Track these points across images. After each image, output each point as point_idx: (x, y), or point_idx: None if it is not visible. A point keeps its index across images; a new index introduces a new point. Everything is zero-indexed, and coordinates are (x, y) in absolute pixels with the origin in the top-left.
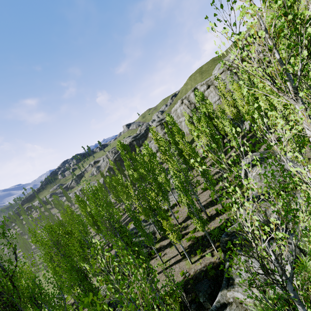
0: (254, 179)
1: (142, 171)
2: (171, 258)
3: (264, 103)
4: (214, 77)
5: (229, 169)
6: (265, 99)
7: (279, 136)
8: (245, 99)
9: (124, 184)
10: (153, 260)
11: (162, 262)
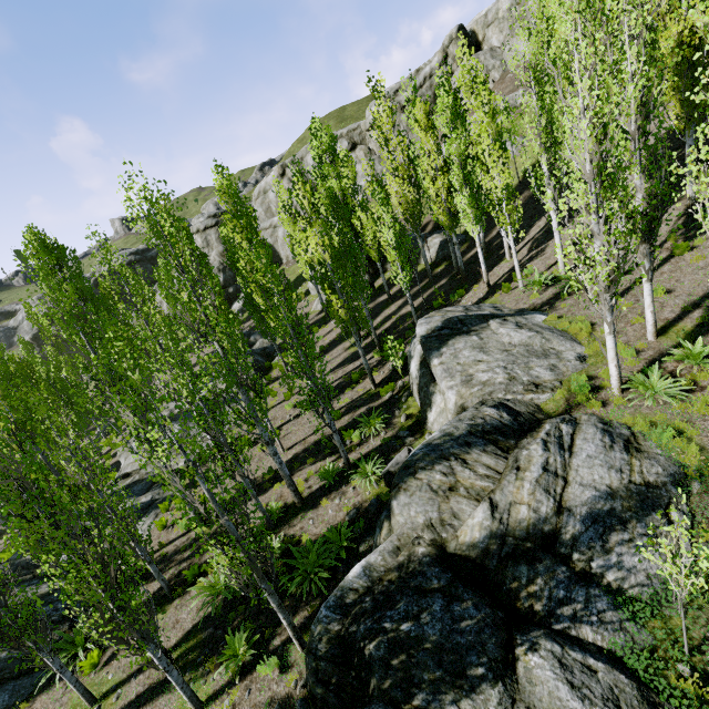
0: (449, 377)
1: (44, 322)
2: (132, 674)
3: (494, 158)
4: (368, 124)
5: (380, 352)
6: (498, 146)
7: (507, 273)
8: (440, 160)
9: (55, 385)
10: (61, 686)
11: (88, 699)
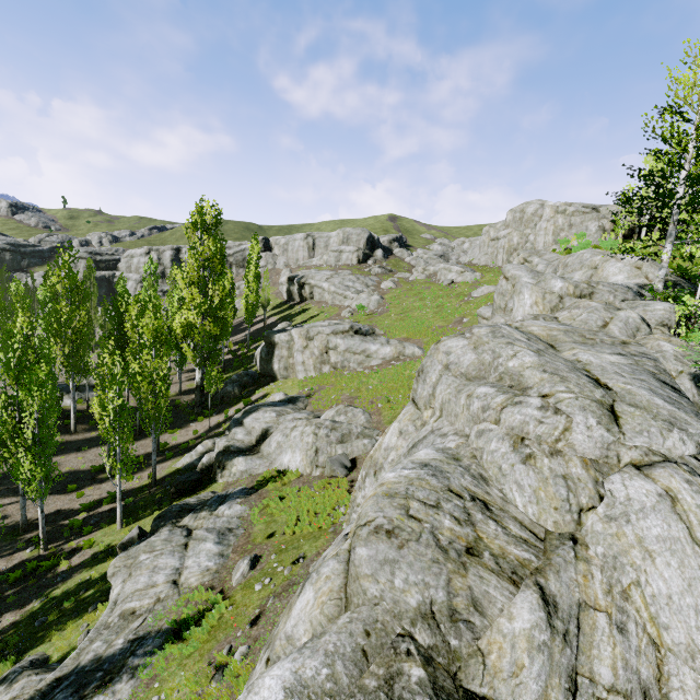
0: None
1: None
2: None
3: None
4: None
5: None
6: None
7: None
8: None
9: None
10: None
11: None
